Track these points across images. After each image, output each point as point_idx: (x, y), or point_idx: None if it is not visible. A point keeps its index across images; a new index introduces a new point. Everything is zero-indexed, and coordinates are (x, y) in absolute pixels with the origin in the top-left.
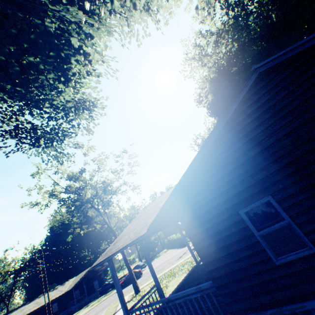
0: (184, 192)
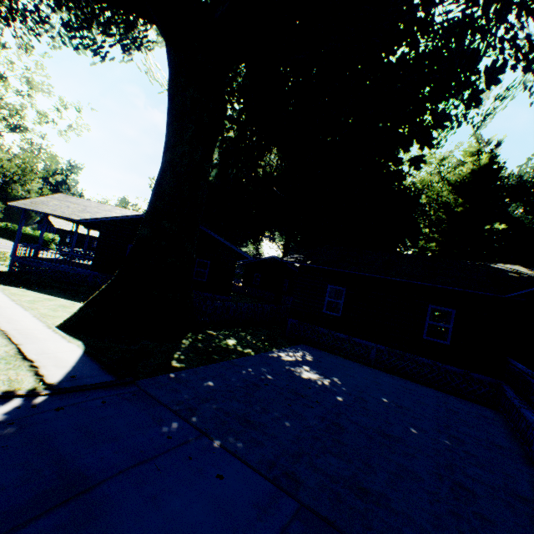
0: (115, 221)
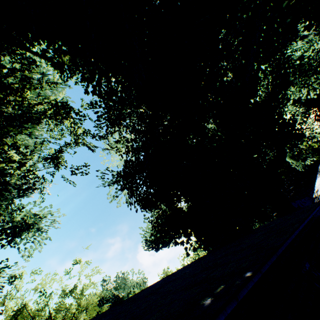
0: None
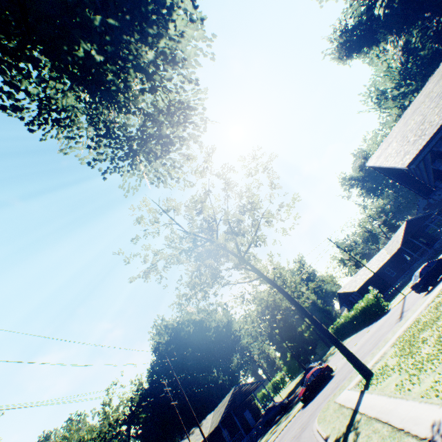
0: None
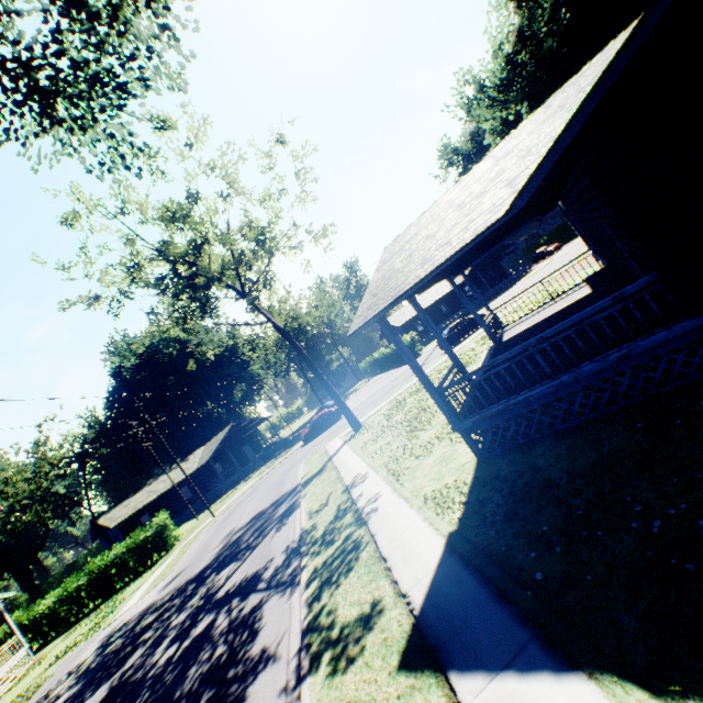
0: (605, 97)
